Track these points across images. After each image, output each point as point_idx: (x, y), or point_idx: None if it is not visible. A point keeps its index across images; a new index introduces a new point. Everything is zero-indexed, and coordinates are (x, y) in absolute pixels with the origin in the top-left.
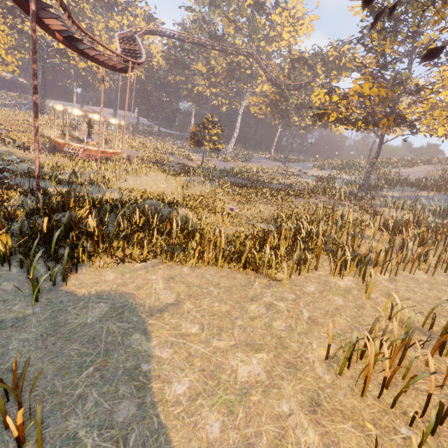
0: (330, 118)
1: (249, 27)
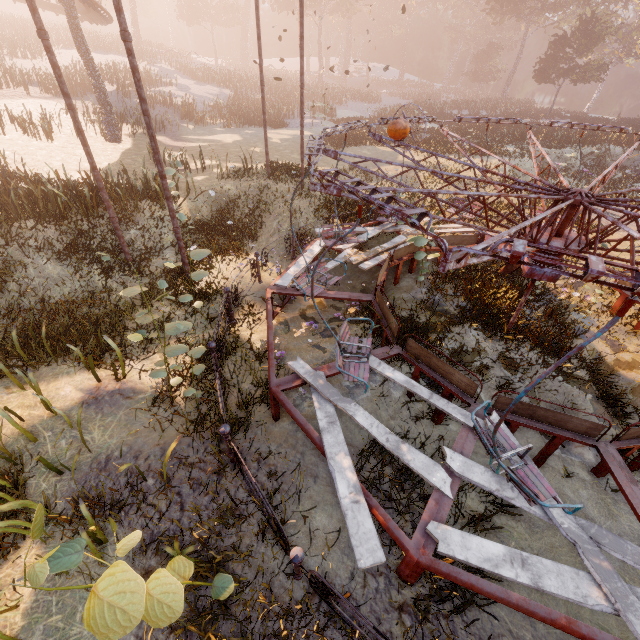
0: None
1: None
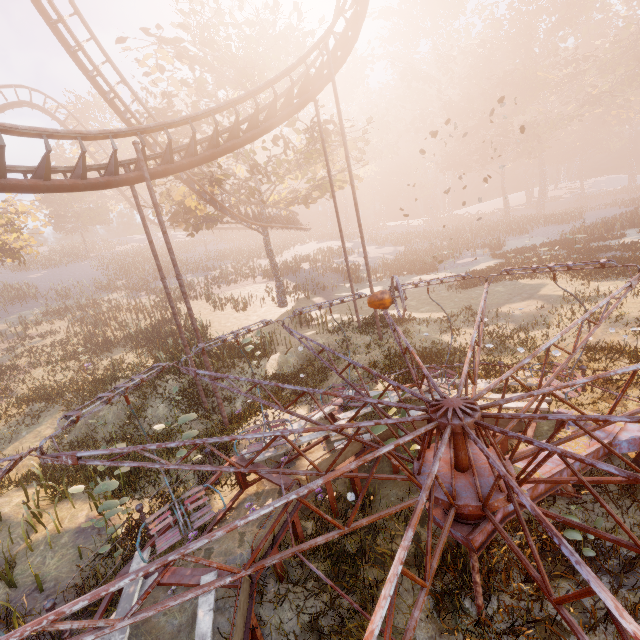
0: None
1: None
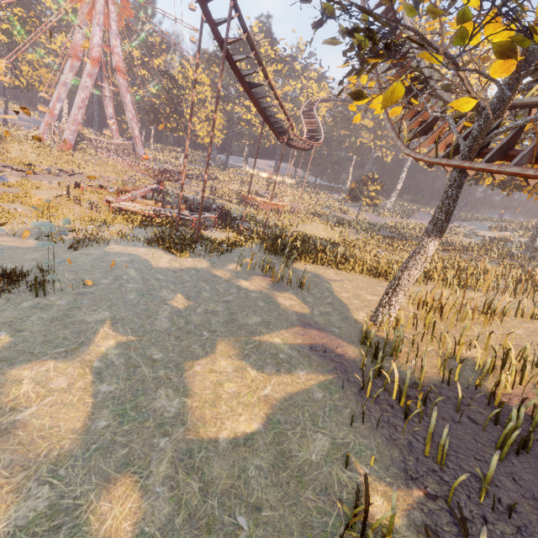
0: (486, 182)
1: None
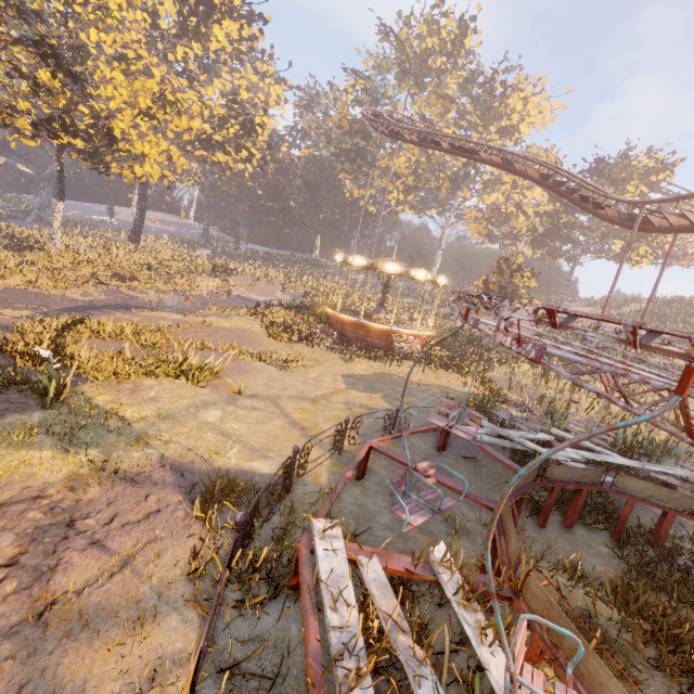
0: None
1: (486, 114)
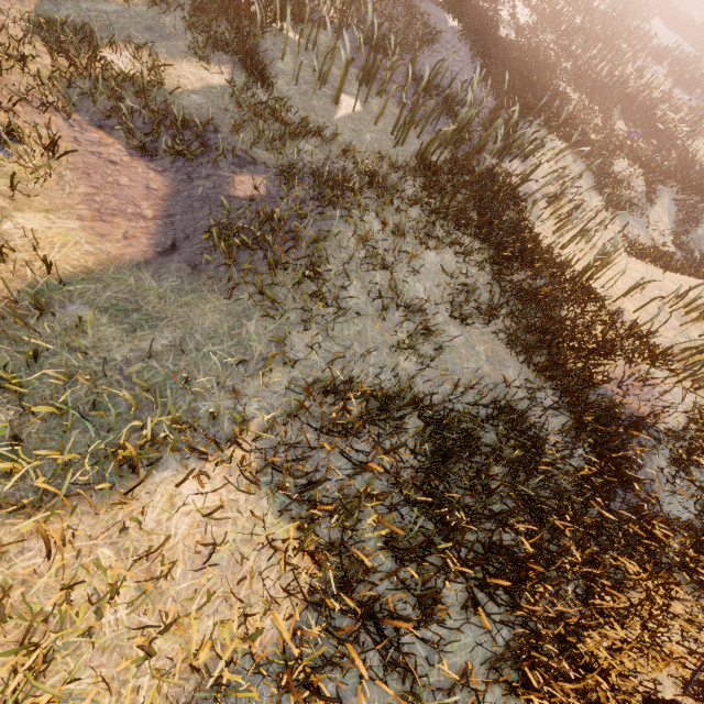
0: None
1: None
